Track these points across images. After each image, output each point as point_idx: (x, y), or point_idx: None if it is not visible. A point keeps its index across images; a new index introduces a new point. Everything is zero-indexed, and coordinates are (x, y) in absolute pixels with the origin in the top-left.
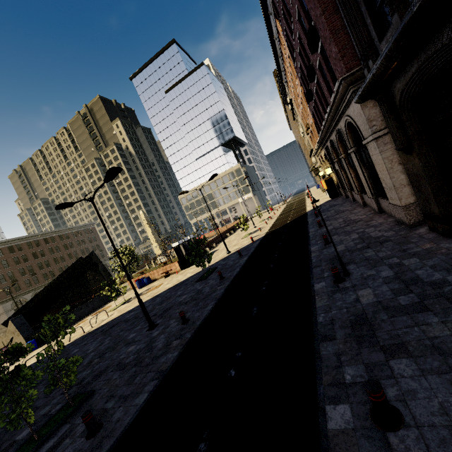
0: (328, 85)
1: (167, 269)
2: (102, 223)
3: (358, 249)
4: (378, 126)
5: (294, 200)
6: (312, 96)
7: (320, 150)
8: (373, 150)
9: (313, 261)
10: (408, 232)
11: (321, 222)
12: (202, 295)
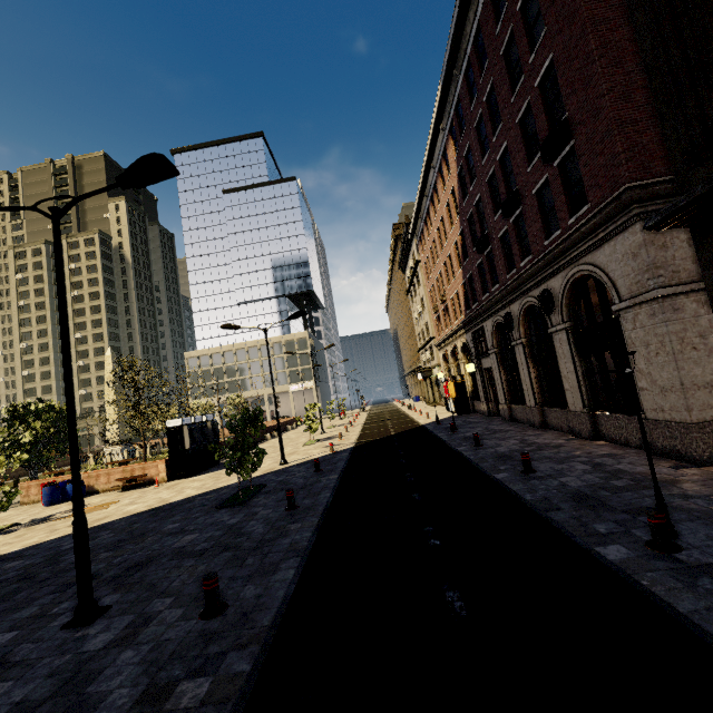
0: (546, 220)
1: (135, 472)
2: (60, 279)
3: (624, 488)
4: (666, 279)
5: (380, 409)
6: (488, 244)
7: (457, 337)
8: (644, 319)
9: (528, 498)
10: (707, 471)
11: (472, 439)
12: (247, 539)
